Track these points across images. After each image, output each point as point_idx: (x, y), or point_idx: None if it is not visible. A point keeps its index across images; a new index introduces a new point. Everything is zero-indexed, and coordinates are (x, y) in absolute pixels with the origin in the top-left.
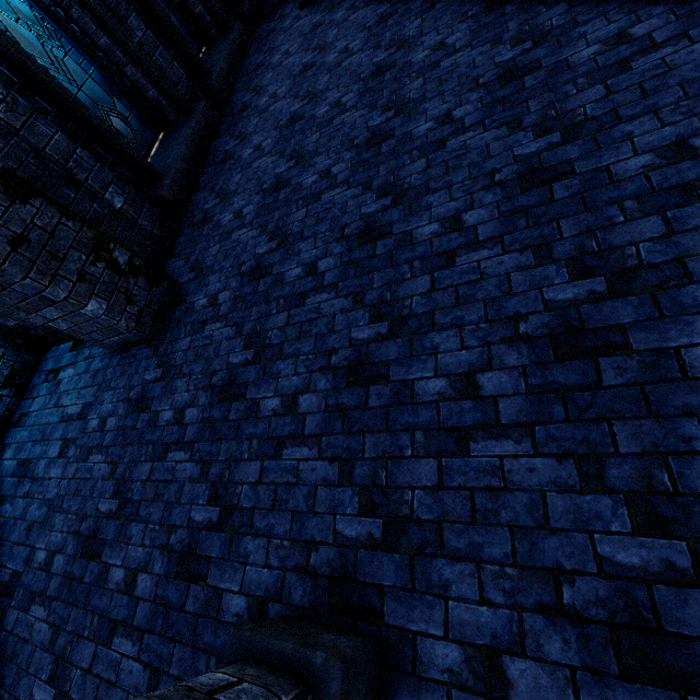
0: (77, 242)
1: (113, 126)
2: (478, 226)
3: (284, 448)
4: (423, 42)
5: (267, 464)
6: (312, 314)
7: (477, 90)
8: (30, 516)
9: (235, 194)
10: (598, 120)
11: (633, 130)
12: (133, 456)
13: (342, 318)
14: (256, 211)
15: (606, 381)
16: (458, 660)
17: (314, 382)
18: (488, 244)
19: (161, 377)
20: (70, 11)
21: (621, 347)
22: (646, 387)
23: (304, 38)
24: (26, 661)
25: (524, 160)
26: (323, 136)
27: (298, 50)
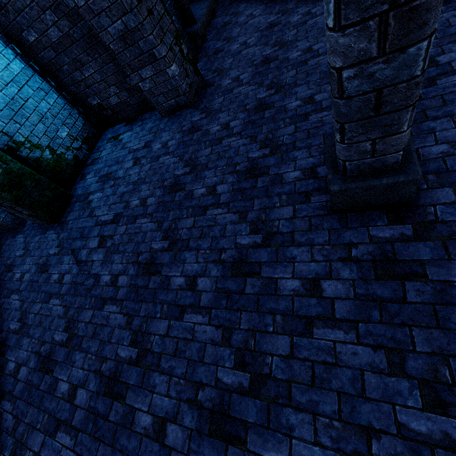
0: (169, 29)
1: None
2: None
3: (310, 116)
4: None
5: (299, 124)
6: (314, 66)
7: None
8: (119, 192)
9: (238, 36)
10: None
11: None
12: (195, 149)
13: None
14: (258, 39)
15: None
16: (446, 148)
17: (323, 88)
18: None
19: (205, 116)
20: None
21: None
22: None
23: None
24: (141, 239)
25: None
26: None
27: None
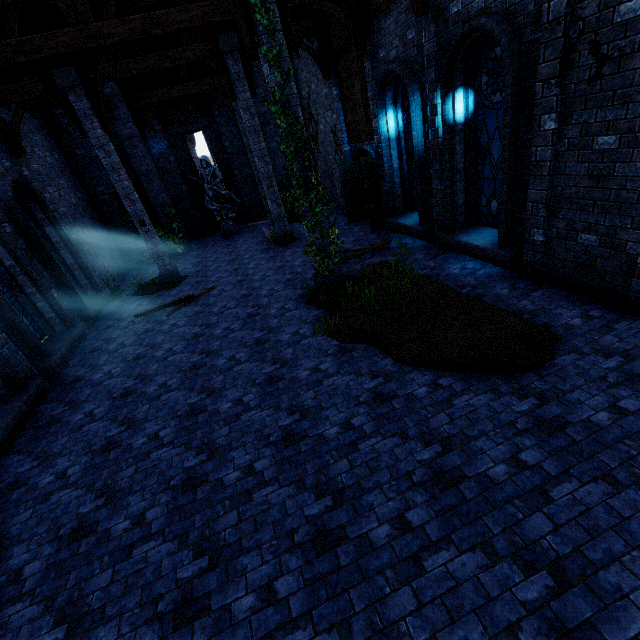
0: None
1: None
2: (264, 471)
3: None
4: (223, 354)
5: None
6: (139, 564)
7: (255, 386)
8: None
9: (60, 455)
10: (314, 408)
11: (329, 414)
12: None
13: (169, 561)
14: (83, 471)
15: (342, 563)
16: None
17: (140, 638)
18: (271, 482)
19: None
20: None
21: (345, 538)
22: (359, 561)
23: (138, 337)
24: None
25: (284, 428)
26: (152, 407)
27: (132, 344)
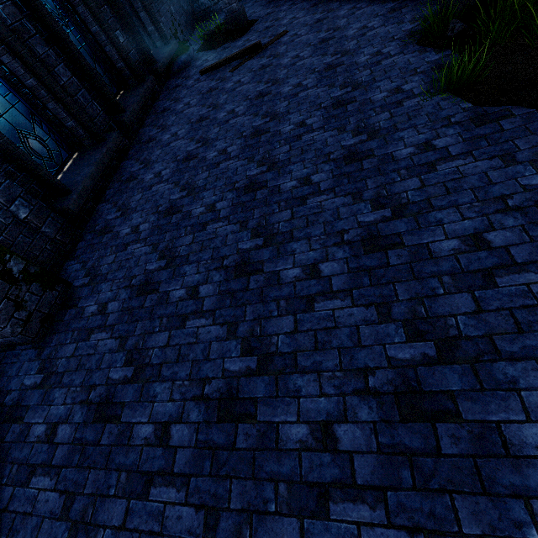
0: None
1: (30, 146)
2: (332, 277)
3: (152, 487)
4: (290, 118)
5: (133, 504)
6: (190, 338)
7: (329, 163)
8: None
9: (135, 210)
10: (417, 205)
11: (443, 218)
12: None
13: (217, 347)
14: (151, 229)
15: (444, 448)
16: None
17: (187, 411)
18: (340, 295)
19: (40, 384)
20: (1, 57)
21: (453, 414)
22: (478, 460)
23: (202, 96)
24: None
25: (365, 226)
26: (211, 175)
27: (196, 104)
